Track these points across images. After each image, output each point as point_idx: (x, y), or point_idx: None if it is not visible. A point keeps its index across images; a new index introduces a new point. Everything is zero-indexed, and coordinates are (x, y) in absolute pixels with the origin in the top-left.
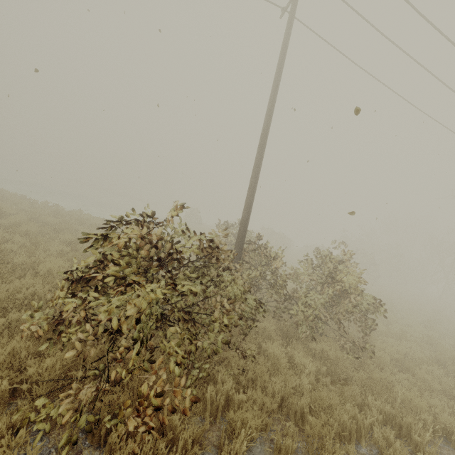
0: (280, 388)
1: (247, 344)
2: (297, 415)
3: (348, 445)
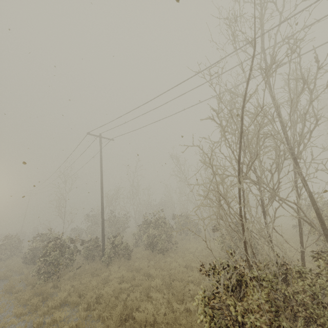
0: None
1: None
2: None
3: None
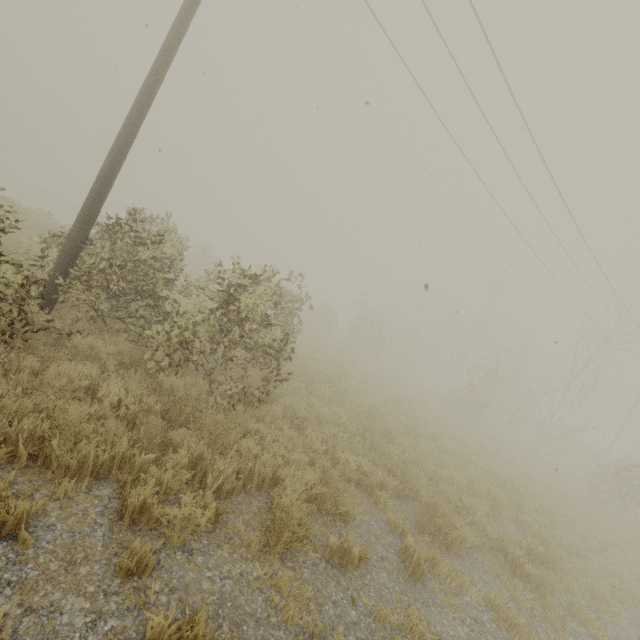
0: (9, 407)
1: (13, 351)
2: (7, 442)
3: (63, 480)
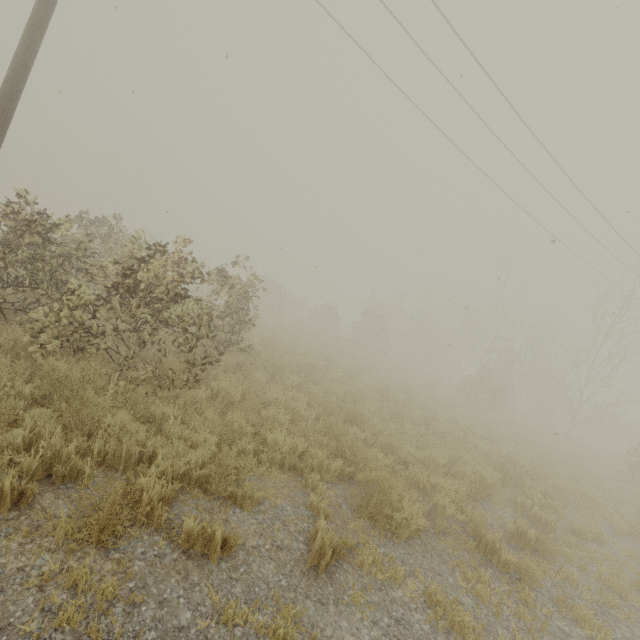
0: None
1: None
2: None
3: None
